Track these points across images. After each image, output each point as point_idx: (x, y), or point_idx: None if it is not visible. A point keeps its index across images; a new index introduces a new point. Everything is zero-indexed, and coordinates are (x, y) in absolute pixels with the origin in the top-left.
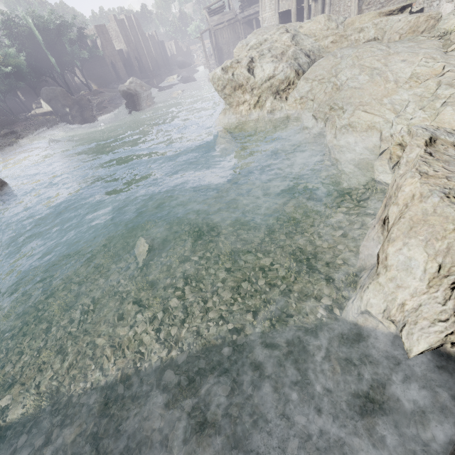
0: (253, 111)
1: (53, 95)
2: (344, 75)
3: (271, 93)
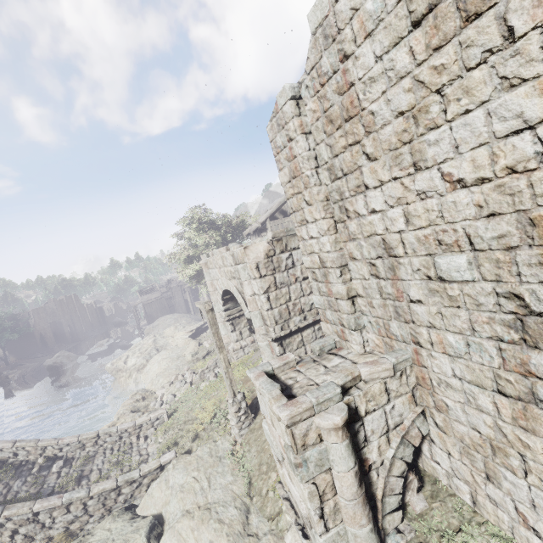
0: (128, 380)
1: None
2: (155, 365)
3: (136, 371)
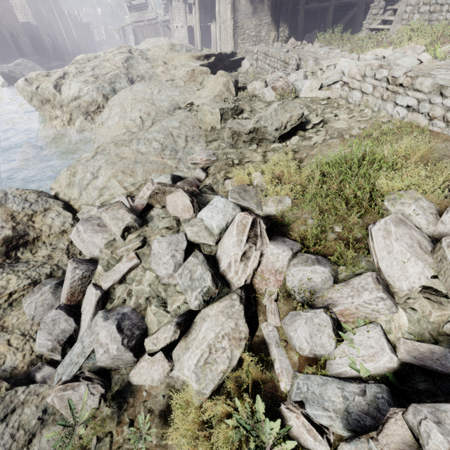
0: (69, 128)
1: None
2: (114, 111)
3: (82, 113)
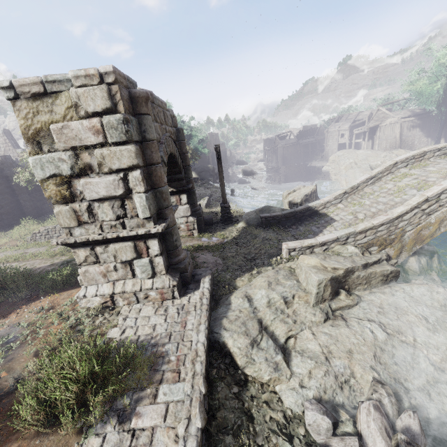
0: None
1: (207, 169)
2: None
3: None
